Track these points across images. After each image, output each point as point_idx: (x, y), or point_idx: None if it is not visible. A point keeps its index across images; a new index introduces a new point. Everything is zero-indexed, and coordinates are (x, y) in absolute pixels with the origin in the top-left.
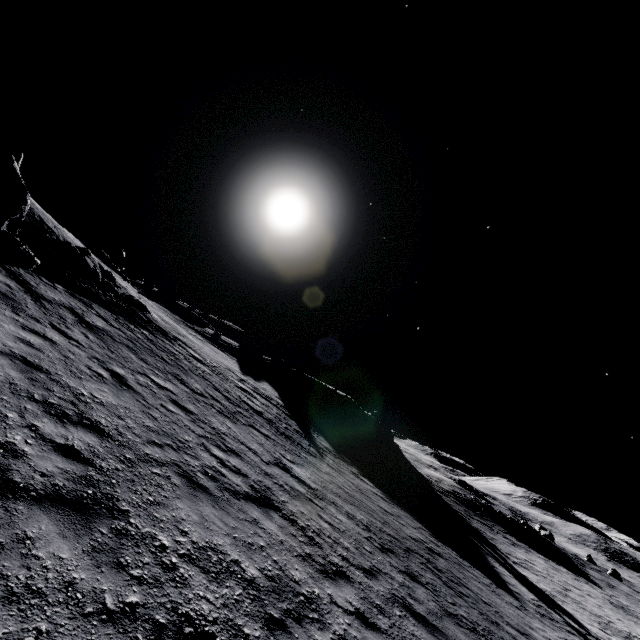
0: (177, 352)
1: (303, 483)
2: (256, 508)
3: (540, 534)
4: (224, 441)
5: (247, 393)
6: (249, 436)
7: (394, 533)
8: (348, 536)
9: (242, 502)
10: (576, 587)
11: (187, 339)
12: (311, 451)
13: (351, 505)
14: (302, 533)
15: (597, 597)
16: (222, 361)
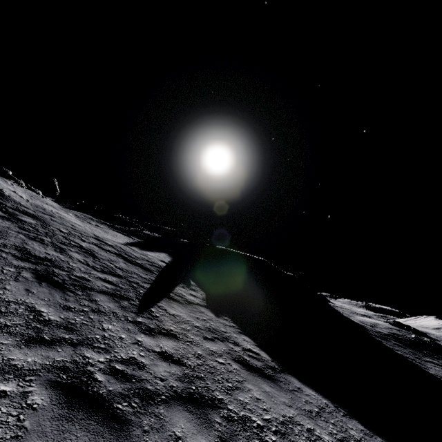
0: None
1: None
2: None
3: None
4: None
5: (76, 248)
6: None
7: None
8: None
9: None
10: None
11: (57, 218)
12: (113, 304)
13: None
14: None
15: None
16: (99, 235)
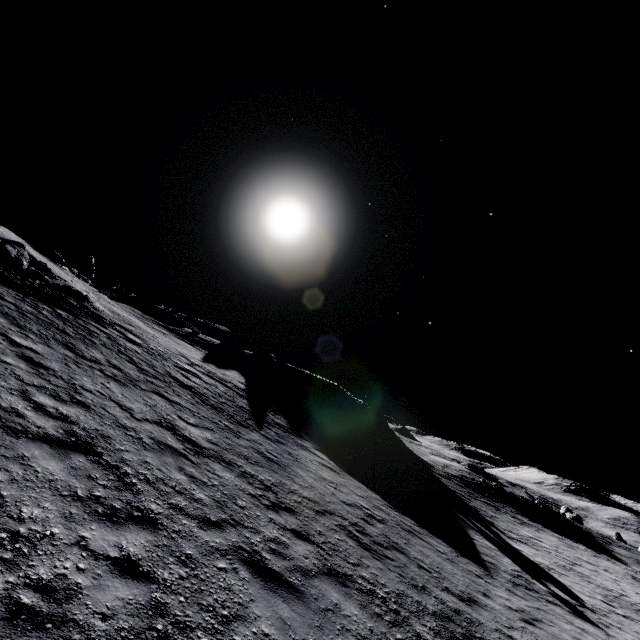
0: (100, 332)
1: (189, 441)
2: (45, 448)
3: (560, 514)
4: (76, 394)
5: (188, 373)
6: (137, 398)
7: (316, 496)
8: (215, 490)
9: (21, 440)
10: (591, 563)
11: (138, 329)
12: (245, 422)
13: (261, 467)
14: (115, 478)
15: (616, 572)
16: (179, 349)
